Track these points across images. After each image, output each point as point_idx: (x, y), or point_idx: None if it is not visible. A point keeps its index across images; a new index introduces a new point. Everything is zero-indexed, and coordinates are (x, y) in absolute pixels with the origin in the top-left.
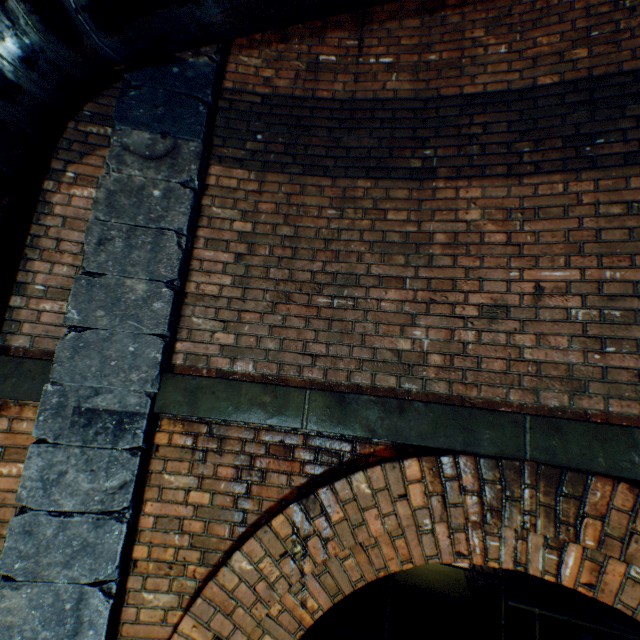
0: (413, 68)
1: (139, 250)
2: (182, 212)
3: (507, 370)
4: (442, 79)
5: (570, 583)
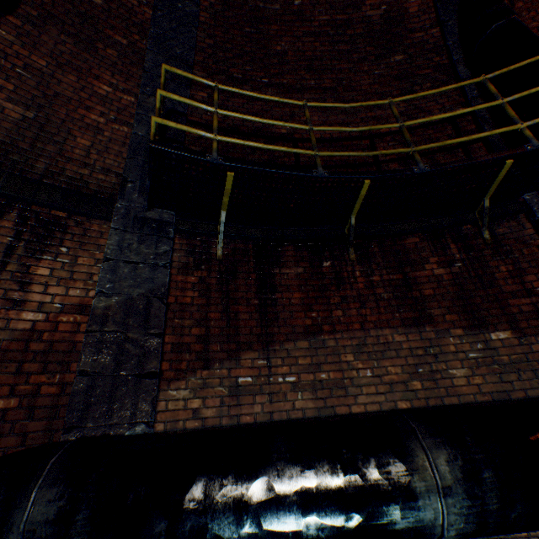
0: (312, 385)
1: None
2: None
3: None
4: (334, 396)
5: None
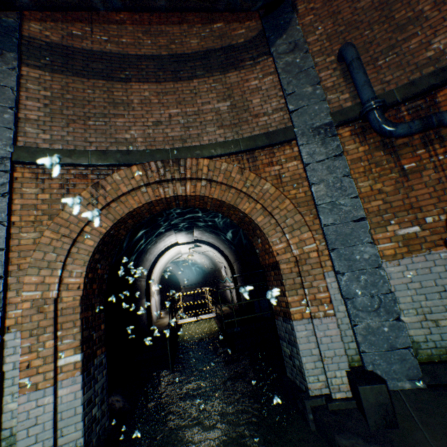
0: (117, 43)
1: None
2: (12, 81)
3: (164, 140)
4: (129, 49)
5: (189, 193)
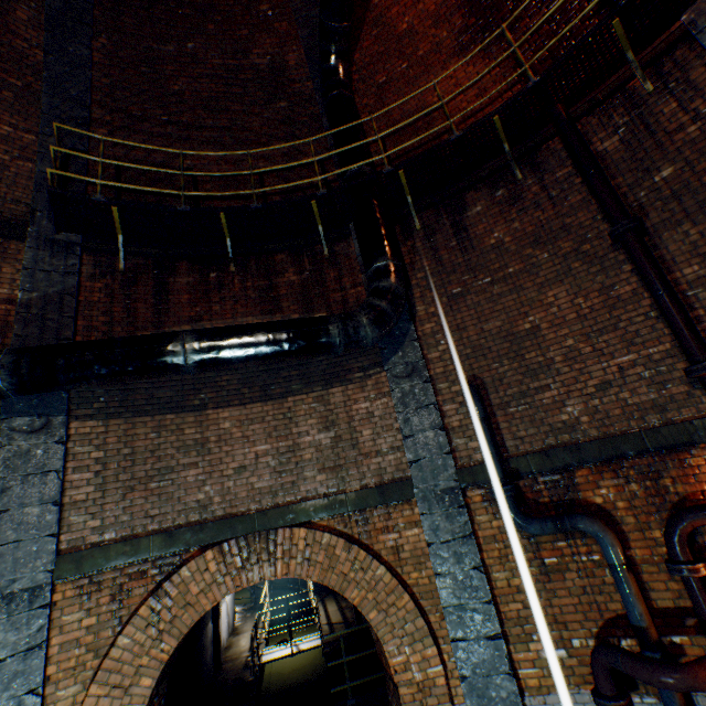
0: None
1: (32, 488)
2: (59, 458)
3: (249, 494)
4: None
5: (281, 576)
